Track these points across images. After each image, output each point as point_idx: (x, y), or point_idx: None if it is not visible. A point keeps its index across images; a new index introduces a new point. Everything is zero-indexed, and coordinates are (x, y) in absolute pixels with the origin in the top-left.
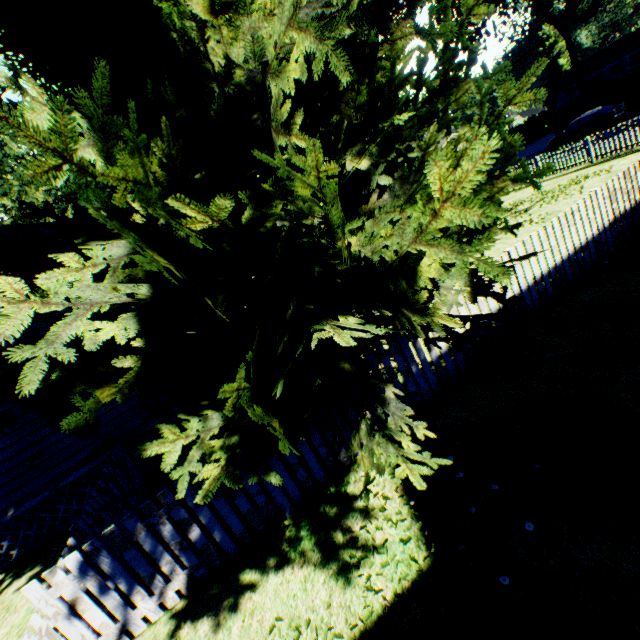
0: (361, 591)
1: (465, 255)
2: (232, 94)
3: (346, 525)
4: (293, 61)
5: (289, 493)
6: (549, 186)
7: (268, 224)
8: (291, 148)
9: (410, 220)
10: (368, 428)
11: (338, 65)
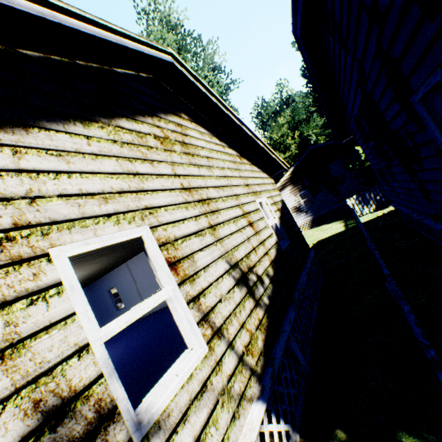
0: None
1: None
2: None
3: None
4: None
5: None
6: None
7: None
8: None
9: None
10: None
11: None
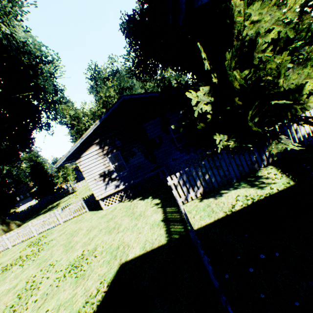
0: (267, 190)
1: None
2: (238, 44)
3: (259, 181)
4: (272, 33)
5: (235, 173)
6: None
7: (253, 79)
8: (263, 57)
9: (304, 73)
10: (275, 143)
11: (289, 33)
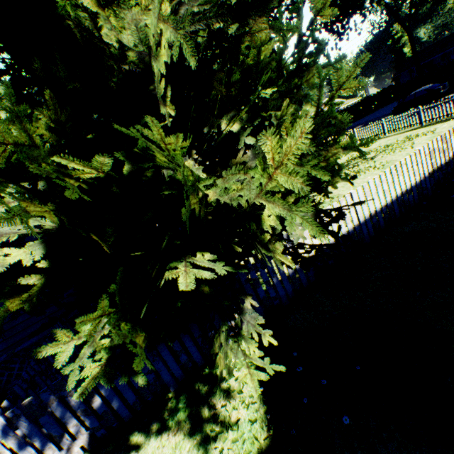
0: None
1: (292, 213)
2: (134, 69)
3: (212, 402)
4: (162, 48)
5: (173, 372)
6: (390, 141)
7: (148, 175)
8: (167, 116)
9: (253, 180)
10: (226, 334)
11: (188, 54)
